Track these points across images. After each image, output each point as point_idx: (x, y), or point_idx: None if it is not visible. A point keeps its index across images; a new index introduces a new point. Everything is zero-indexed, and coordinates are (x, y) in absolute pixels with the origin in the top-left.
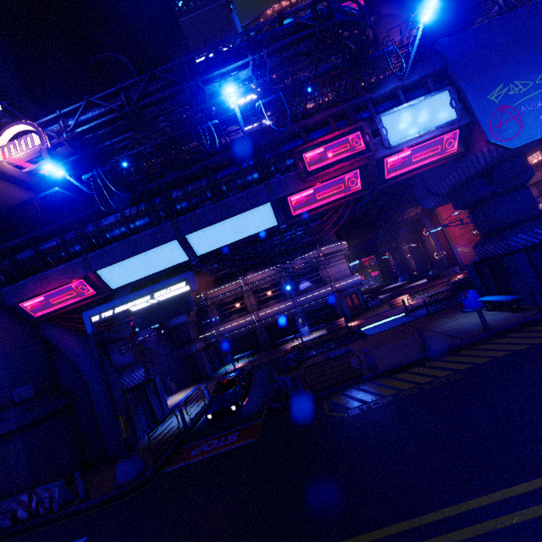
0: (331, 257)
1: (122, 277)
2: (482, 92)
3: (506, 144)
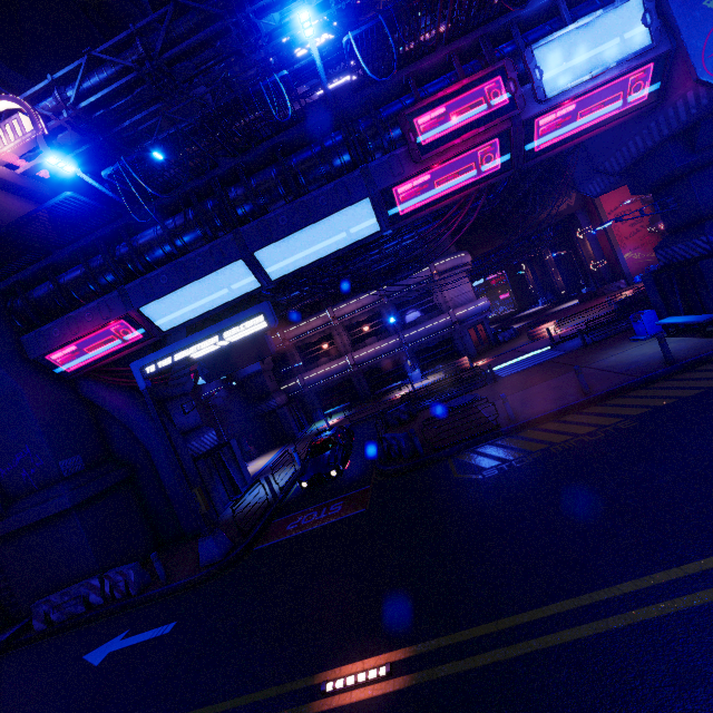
0: (449, 275)
1: (174, 315)
2: None
3: None
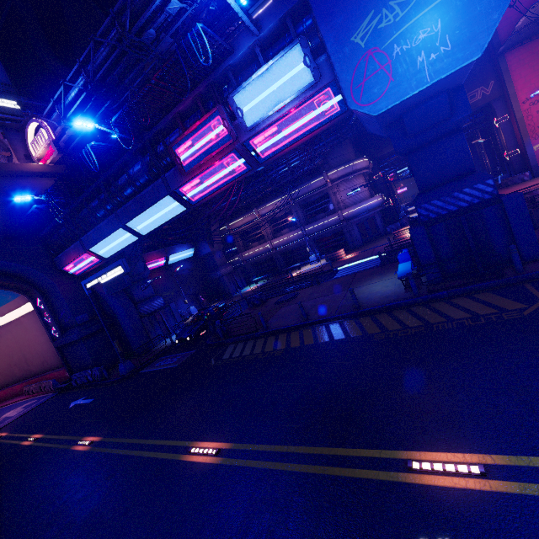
0: (341, 181)
1: (106, 251)
2: (344, 33)
3: (369, 110)
